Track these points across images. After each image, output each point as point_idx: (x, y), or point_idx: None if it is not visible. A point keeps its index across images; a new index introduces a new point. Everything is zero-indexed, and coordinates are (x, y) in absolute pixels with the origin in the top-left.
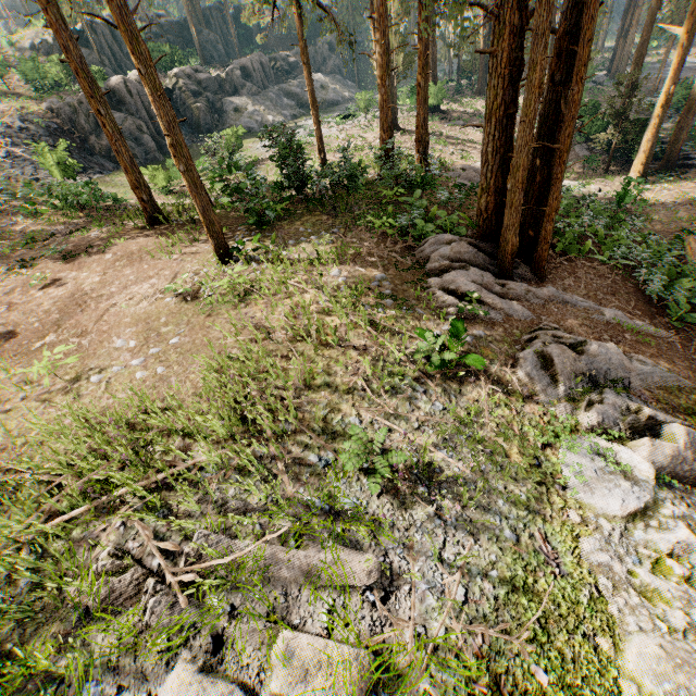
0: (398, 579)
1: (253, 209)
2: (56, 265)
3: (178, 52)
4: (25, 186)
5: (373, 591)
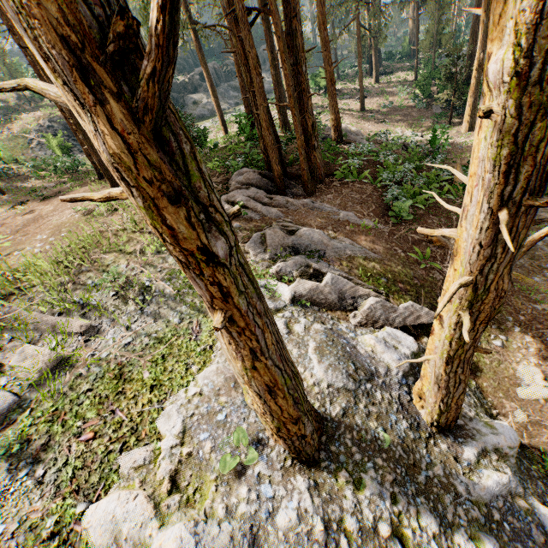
0: (101, 333)
1: None
2: (37, 203)
3: None
4: (33, 159)
5: (83, 336)
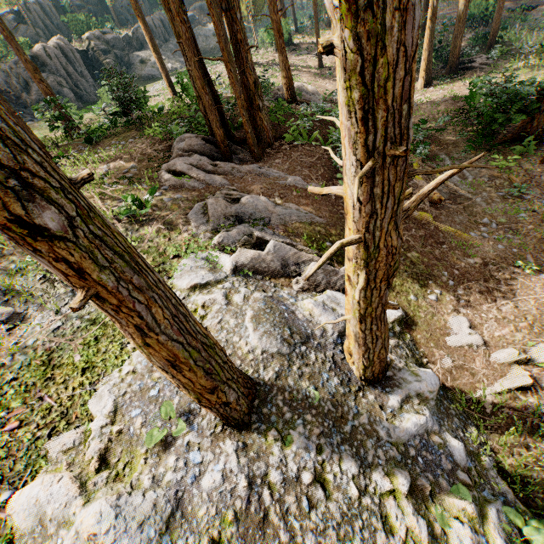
0: (27, 320)
1: (89, 132)
2: None
3: (91, 19)
4: None
5: (7, 324)
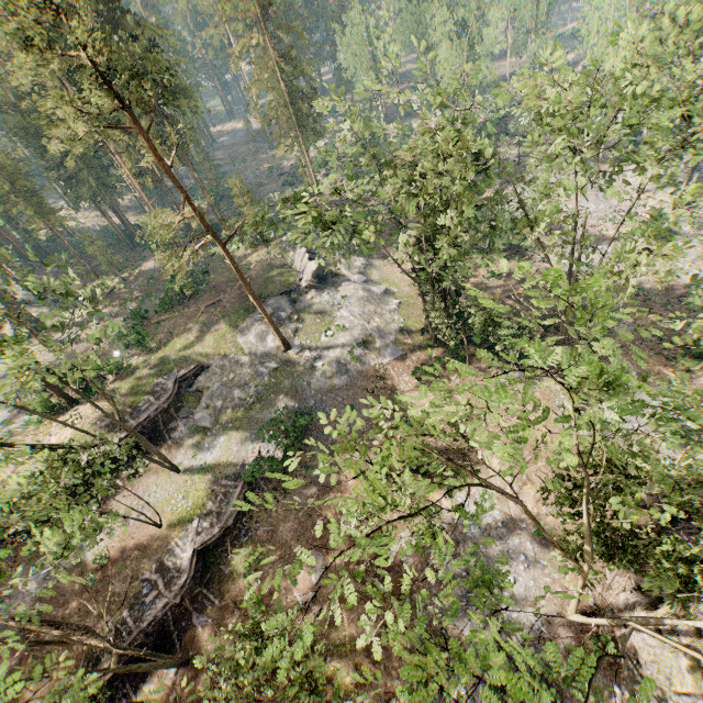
0: None
1: None
2: None
3: None
4: None
5: None
